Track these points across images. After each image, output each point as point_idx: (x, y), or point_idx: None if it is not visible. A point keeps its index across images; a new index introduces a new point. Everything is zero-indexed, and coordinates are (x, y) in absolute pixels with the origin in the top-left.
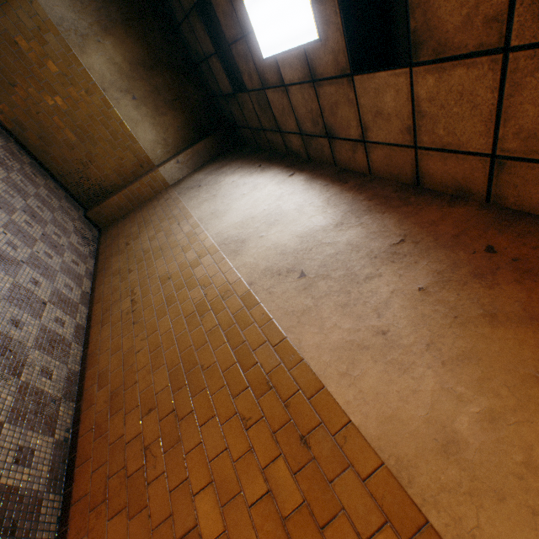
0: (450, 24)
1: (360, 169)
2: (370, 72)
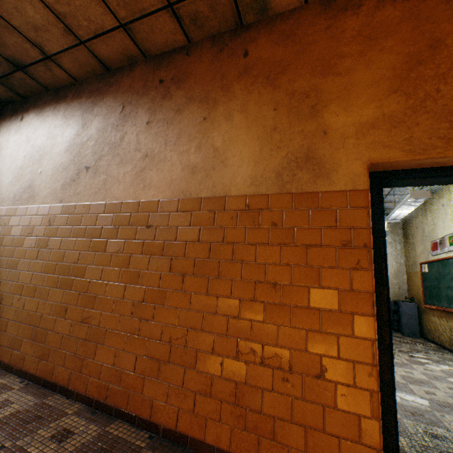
0: None
1: (68, 82)
2: None
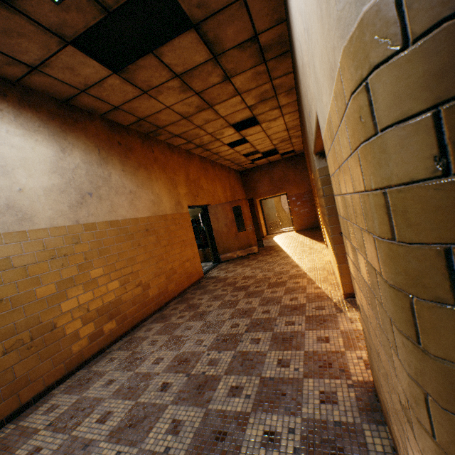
0: (141, 78)
1: (4, 75)
2: (89, 56)
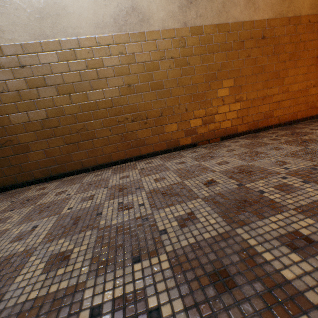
0: None
1: None
2: None
